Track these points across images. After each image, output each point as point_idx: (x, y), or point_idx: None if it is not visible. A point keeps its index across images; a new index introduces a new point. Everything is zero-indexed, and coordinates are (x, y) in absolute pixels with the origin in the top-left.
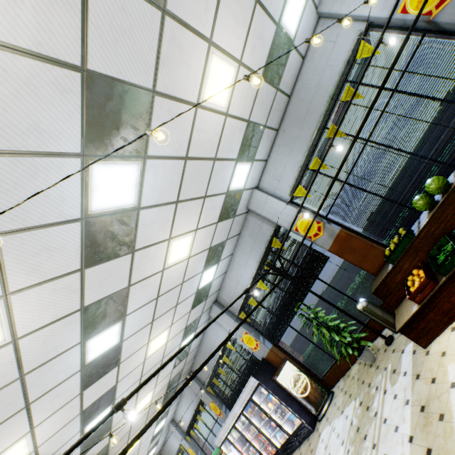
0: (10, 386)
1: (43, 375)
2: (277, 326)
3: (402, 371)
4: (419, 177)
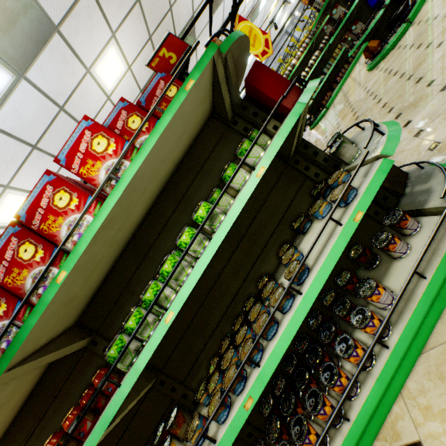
0: None
1: None
2: None
3: None
4: None
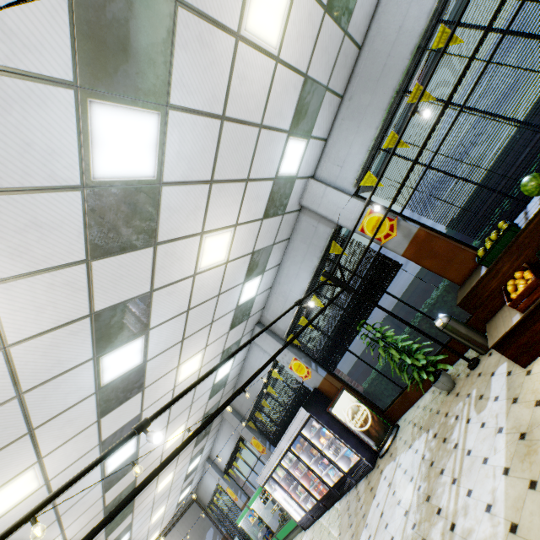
0: (5, 406)
1: (48, 396)
2: (333, 351)
3: (492, 396)
4: (531, 153)
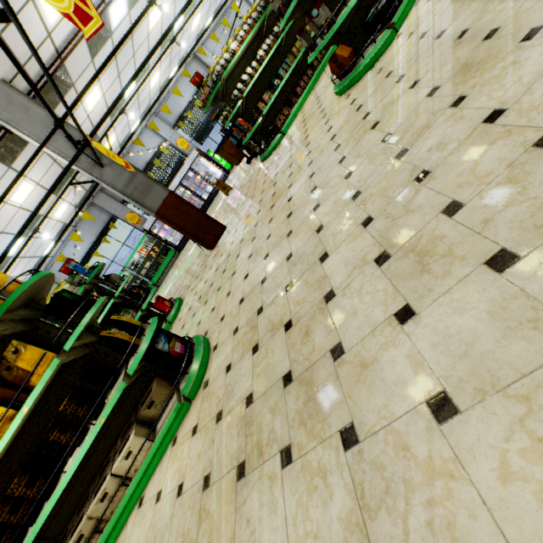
0: None
1: None
2: (204, 133)
3: None
4: None
